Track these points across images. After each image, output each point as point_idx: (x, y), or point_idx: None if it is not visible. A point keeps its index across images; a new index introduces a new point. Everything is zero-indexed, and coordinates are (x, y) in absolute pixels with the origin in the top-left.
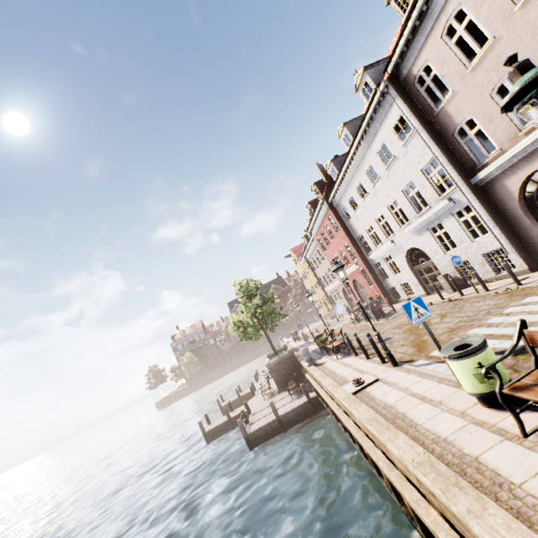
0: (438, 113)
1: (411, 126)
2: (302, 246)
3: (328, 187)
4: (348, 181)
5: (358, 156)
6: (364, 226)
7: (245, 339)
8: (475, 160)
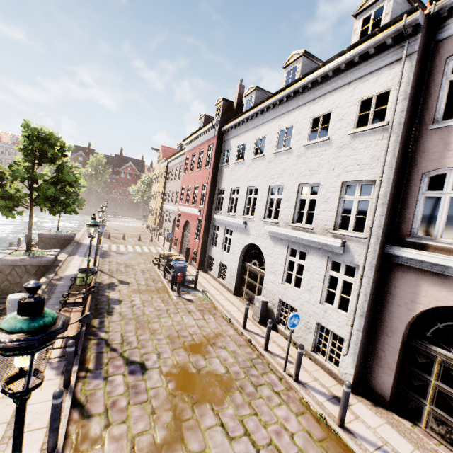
0: (435, 129)
1: (389, 116)
2: (174, 151)
3: (232, 115)
4: (255, 125)
5: (289, 104)
6: (233, 184)
7: None
8: (414, 228)
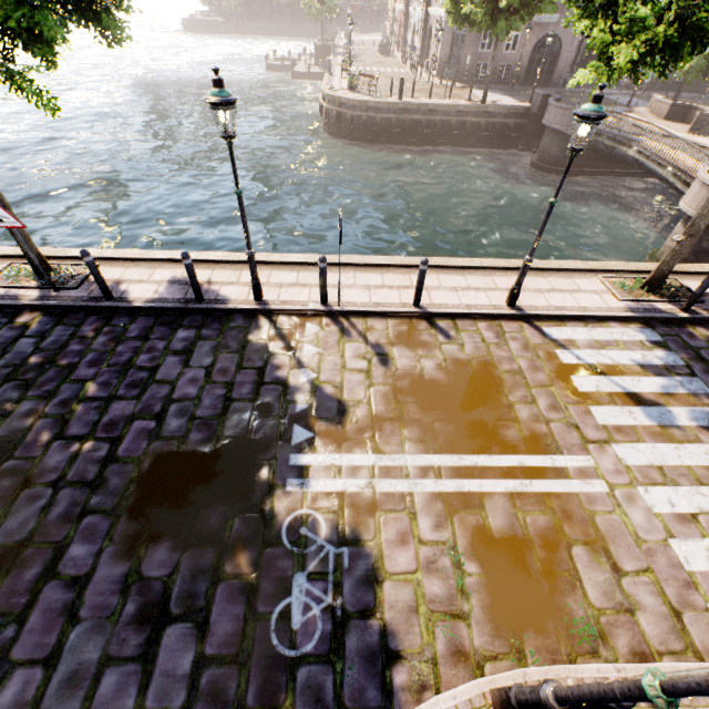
0: None
1: None
2: None
3: None
4: None
5: None
6: None
7: (308, 16)
8: None
